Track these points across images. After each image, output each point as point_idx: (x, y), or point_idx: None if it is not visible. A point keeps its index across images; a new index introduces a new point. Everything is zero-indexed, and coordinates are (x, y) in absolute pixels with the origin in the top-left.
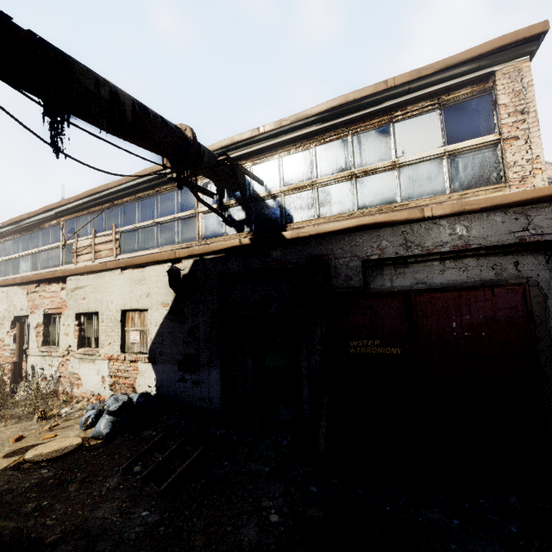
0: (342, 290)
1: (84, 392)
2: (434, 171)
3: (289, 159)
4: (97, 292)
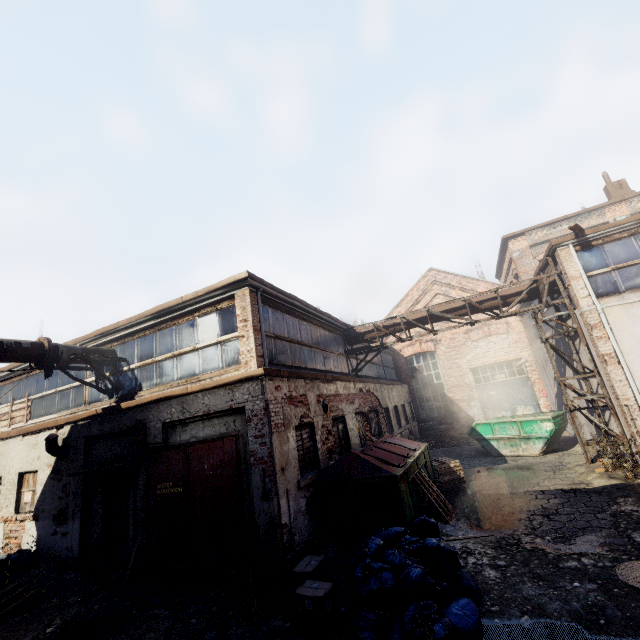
0: (153, 445)
1: None
2: (213, 354)
3: (142, 342)
4: (3, 458)
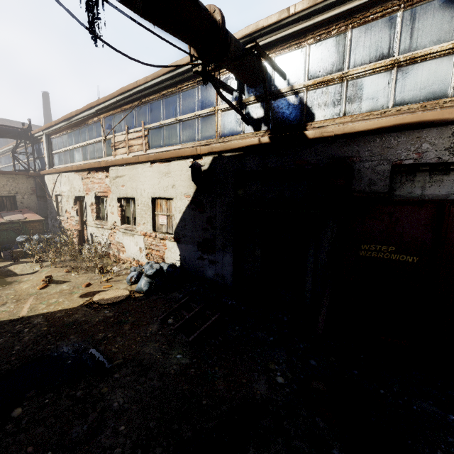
0: (363, 194)
1: (128, 257)
2: None
3: (318, 47)
4: (133, 181)
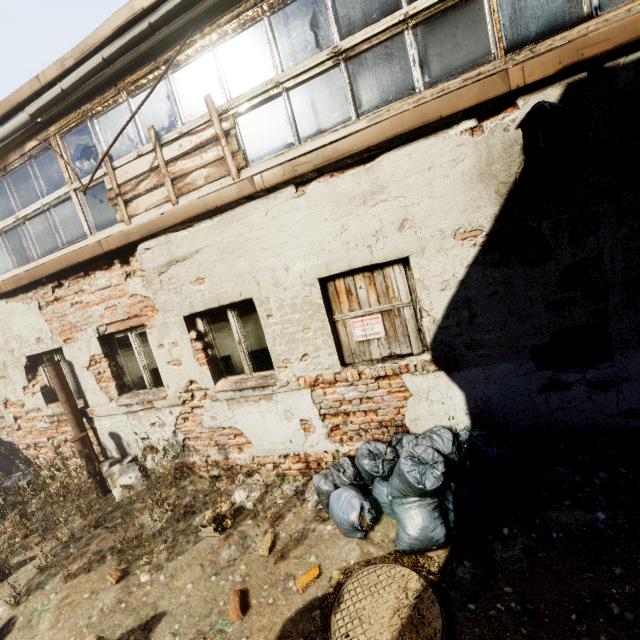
0: None
1: (261, 454)
2: None
3: None
4: (235, 258)
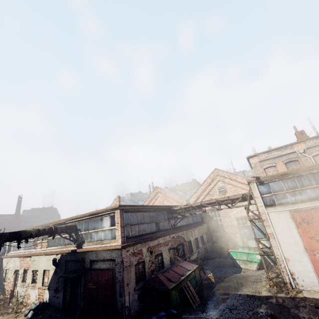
0: (87, 268)
1: (31, 301)
2: (108, 233)
3: (85, 223)
4: (38, 263)
